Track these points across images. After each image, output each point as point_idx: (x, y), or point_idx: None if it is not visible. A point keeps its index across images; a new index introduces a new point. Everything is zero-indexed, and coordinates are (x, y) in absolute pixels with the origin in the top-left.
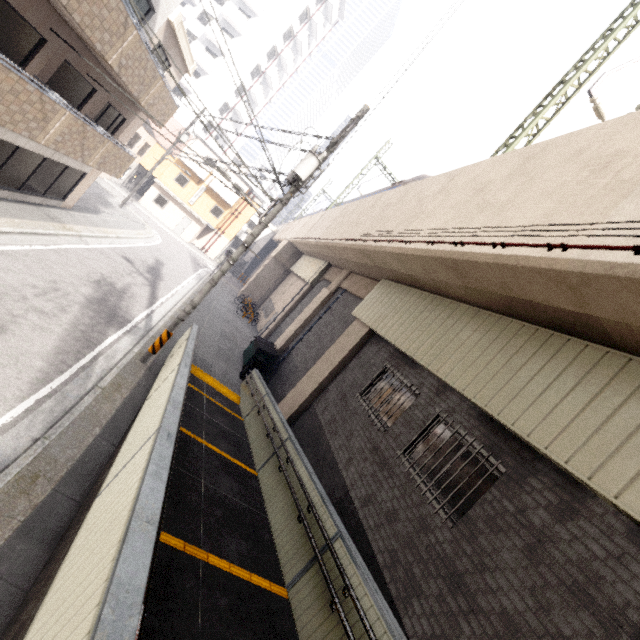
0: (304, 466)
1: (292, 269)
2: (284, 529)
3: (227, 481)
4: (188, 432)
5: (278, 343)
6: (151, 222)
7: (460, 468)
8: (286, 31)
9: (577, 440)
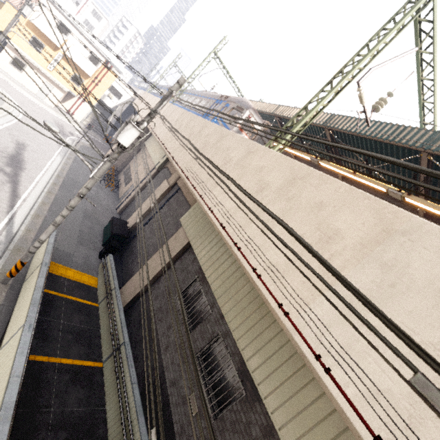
0: (130, 376)
1: (146, 144)
2: (114, 424)
3: (75, 392)
4: (43, 357)
5: (131, 221)
6: (10, 89)
7: (223, 384)
8: None
9: (280, 400)
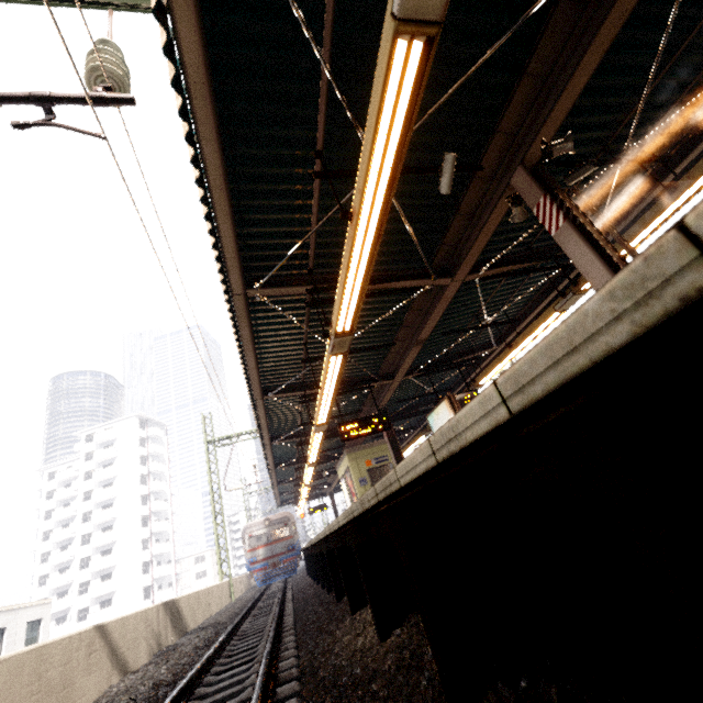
0: None
1: None
2: None
3: None
4: None
5: None
6: None
7: None
8: (140, 480)
9: None
